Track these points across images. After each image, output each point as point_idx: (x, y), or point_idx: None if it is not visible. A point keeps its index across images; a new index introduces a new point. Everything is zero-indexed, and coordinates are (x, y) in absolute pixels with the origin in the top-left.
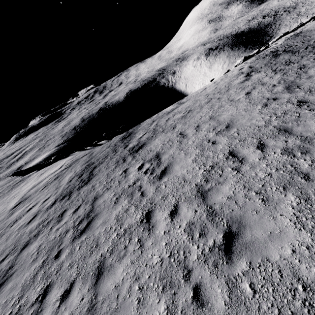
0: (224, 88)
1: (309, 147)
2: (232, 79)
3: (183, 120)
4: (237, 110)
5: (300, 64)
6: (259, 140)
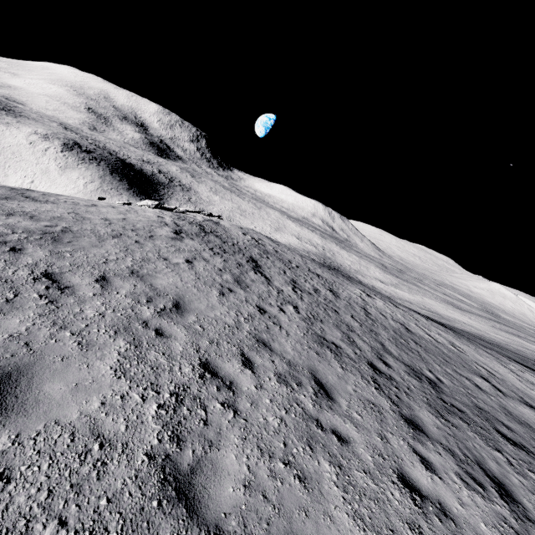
0: (143, 230)
1: (299, 376)
2: (154, 224)
3: (52, 243)
4: (184, 281)
5: (237, 260)
6: (240, 350)
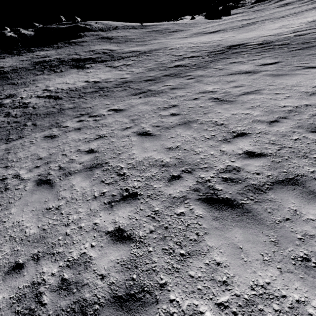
0: None
1: None
2: None
3: None
4: None
5: None
6: None
